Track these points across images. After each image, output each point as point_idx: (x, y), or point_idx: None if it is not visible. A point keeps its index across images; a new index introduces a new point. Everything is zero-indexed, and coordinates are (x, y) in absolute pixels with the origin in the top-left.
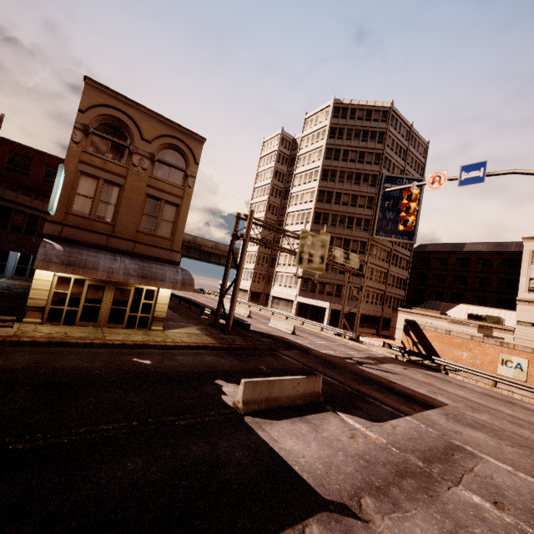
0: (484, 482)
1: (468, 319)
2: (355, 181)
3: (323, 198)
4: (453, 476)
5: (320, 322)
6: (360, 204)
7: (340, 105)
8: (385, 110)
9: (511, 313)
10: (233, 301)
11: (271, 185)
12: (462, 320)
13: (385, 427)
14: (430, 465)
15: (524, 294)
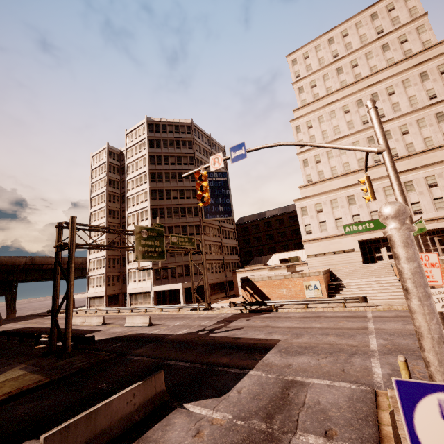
0: (314, 412)
1: (281, 263)
2: (179, 179)
3: (156, 196)
4: (291, 422)
5: (180, 302)
6: (187, 196)
7: (153, 122)
8: (188, 125)
9: (302, 251)
10: (67, 318)
11: (107, 193)
12: (277, 266)
13: (232, 396)
14: (272, 421)
15: (305, 236)
